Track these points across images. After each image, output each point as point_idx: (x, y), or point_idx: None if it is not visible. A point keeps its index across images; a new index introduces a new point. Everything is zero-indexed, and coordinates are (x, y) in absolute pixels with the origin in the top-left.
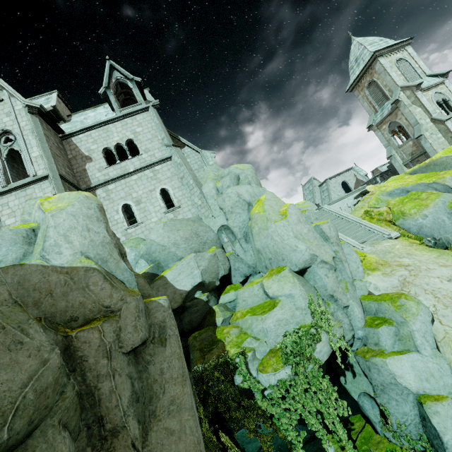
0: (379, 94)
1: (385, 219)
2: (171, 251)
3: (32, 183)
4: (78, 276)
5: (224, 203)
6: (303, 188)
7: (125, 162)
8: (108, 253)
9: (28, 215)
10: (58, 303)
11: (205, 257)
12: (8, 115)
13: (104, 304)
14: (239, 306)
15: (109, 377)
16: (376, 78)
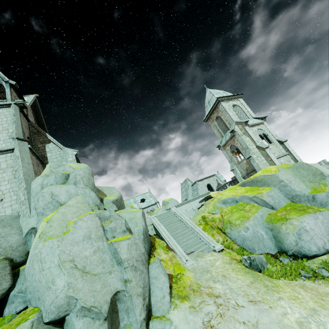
0: (223, 125)
1: (217, 227)
2: None
3: None
4: None
5: (37, 203)
6: (181, 185)
7: None
8: None
9: None
10: None
11: None
12: None
13: None
14: None
15: None
16: (220, 115)
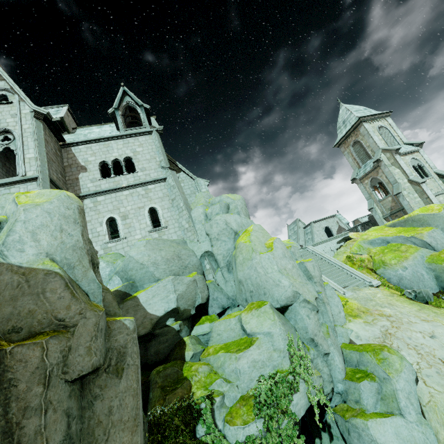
0: (363, 153)
1: (367, 267)
2: (149, 270)
3: (19, 182)
4: (36, 279)
5: (211, 229)
6: (288, 228)
7: (119, 177)
8: (77, 259)
9: (1, 208)
10: (3, 308)
11: (184, 281)
12: (13, 116)
13: (57, 316)
14: (212, 340)
15: (40, 412)
16: (361, 139)
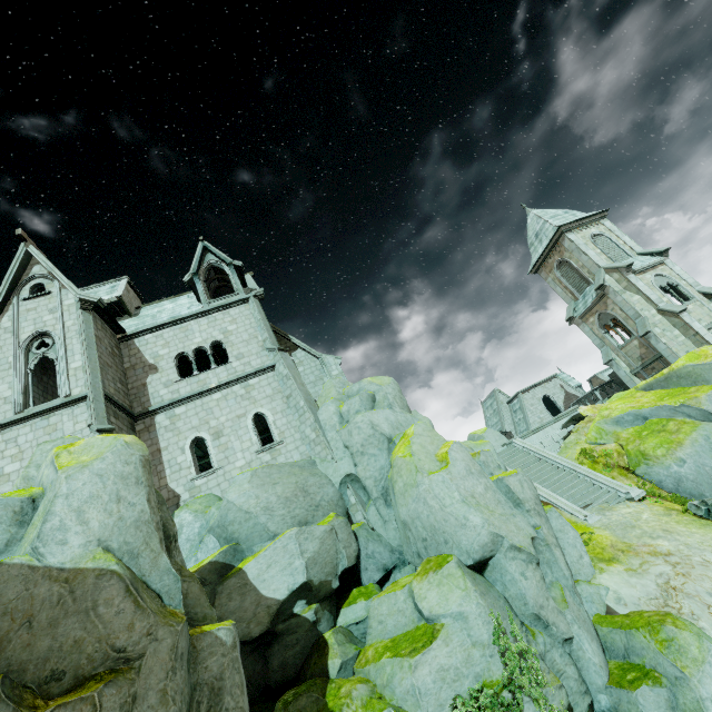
0: (576, 277)
1: (618, 465)
2: (259, 521)
3: (62, 407)
4: (84, 587)
5: (350, 438)
6: (483, 405)
7: (206, 374)
8: (143, 541)
9: (36, 468)
10: (38, 641)
11: (315, 534)
12: (52, 312)
13: (115, 645)
14: (371, 633)
15: None
16: (568, 257)
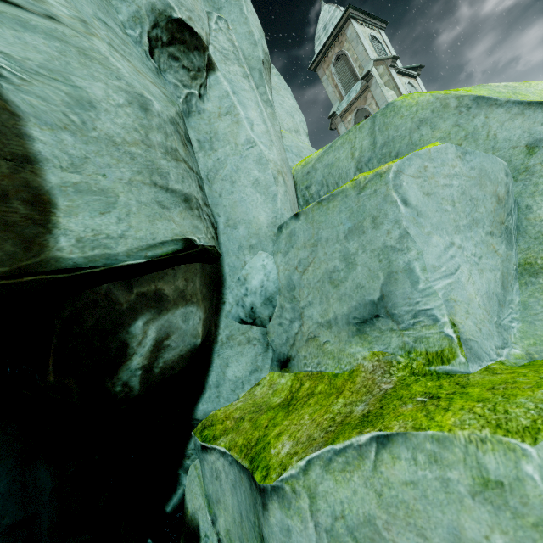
0: (348, 74)
1: None
2: None
3: None
4: None
5: None
6: None
7: None
8: None
9: None
10: None
11: None
12: None
13: None
14: None
15: None
16: (347, 49)
